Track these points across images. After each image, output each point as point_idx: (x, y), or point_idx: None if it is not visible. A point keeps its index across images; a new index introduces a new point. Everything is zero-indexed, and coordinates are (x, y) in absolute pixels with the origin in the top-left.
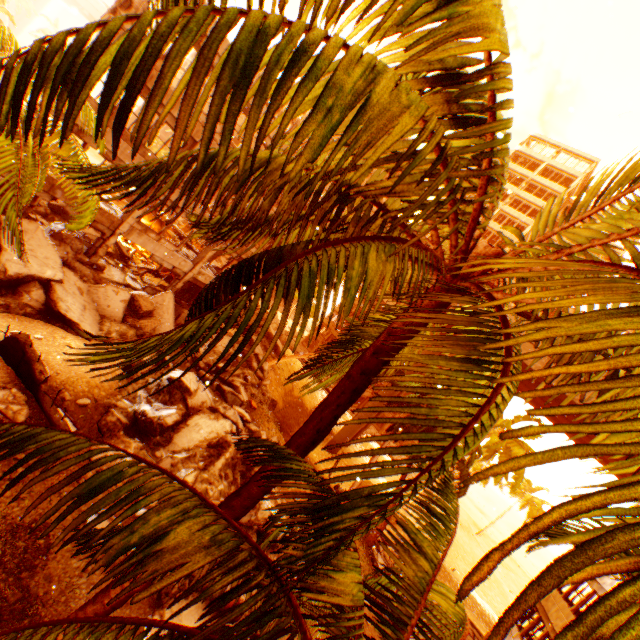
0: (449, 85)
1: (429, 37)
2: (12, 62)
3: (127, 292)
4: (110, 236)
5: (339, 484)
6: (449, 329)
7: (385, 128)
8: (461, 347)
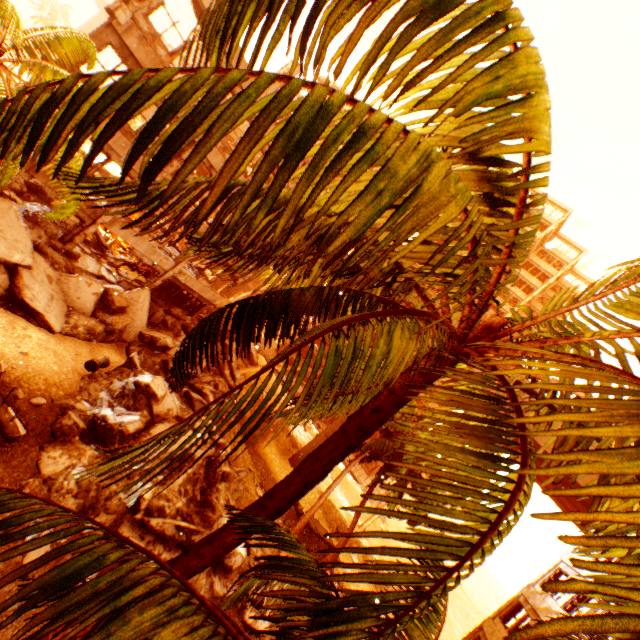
0: (483, 165)
1: (484, 133)
2: (38, 92)
3: (101, 285)
4: (90, 224)
5: (299, 502)
6: (465, 415)
7: (431, 215)
8: (478, 438)
